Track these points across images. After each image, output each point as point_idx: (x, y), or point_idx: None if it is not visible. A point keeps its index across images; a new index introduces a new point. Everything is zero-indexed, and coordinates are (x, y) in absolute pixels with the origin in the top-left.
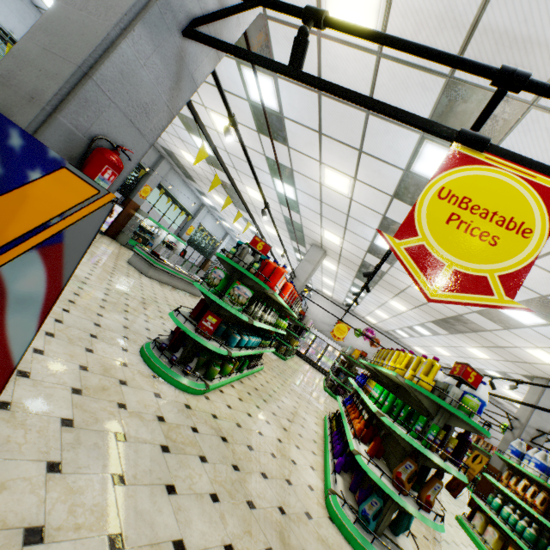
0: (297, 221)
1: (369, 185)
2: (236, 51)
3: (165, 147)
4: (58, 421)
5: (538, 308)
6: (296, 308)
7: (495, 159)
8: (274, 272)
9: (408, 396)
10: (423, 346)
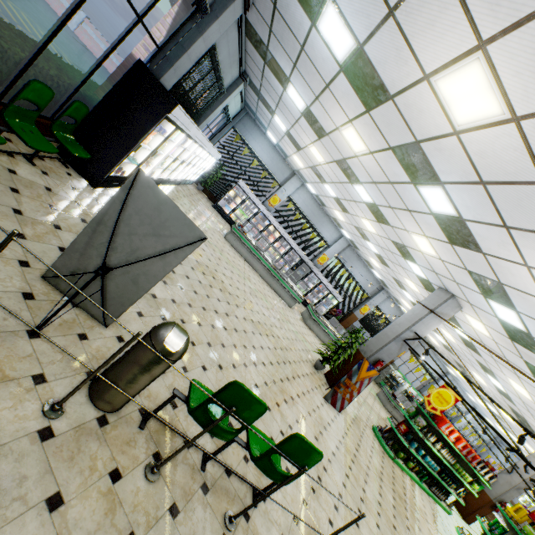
0: (519, 412)
1: None
2: (412, 349)
3: None
4: (352, 417)
5: None
6: (486, 476)
7: (450, 389)
8: (442, 420)
9: None
10: None
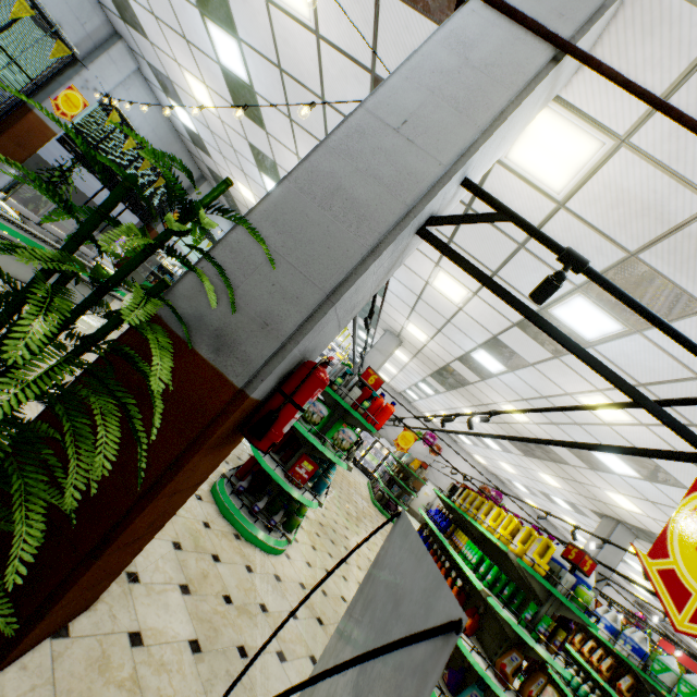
0: (377, 303)
1: (491, 305)
2: (484, 279)
3: (213, 170)
4: (188, 647)
5: (636, 463)
6: None
7: None
8: (382, 411)
9: (502, 559)
10: (485, 457)
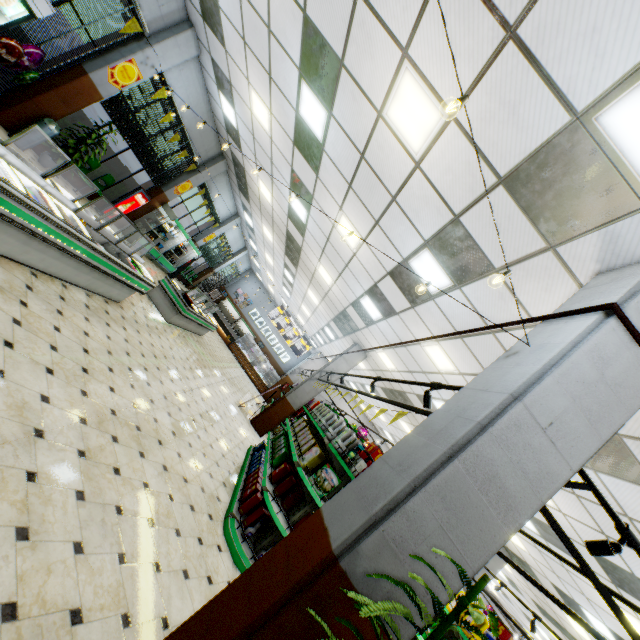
0: (358, 324)
1: None
2: (565, 540)
3: (237, 157)
4: None
5: (540, 526)
6: None
7: None
8: None
9: None
10: None
